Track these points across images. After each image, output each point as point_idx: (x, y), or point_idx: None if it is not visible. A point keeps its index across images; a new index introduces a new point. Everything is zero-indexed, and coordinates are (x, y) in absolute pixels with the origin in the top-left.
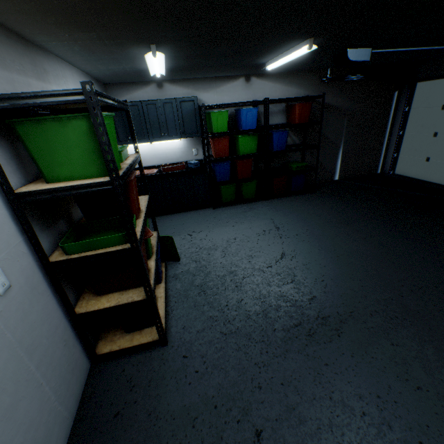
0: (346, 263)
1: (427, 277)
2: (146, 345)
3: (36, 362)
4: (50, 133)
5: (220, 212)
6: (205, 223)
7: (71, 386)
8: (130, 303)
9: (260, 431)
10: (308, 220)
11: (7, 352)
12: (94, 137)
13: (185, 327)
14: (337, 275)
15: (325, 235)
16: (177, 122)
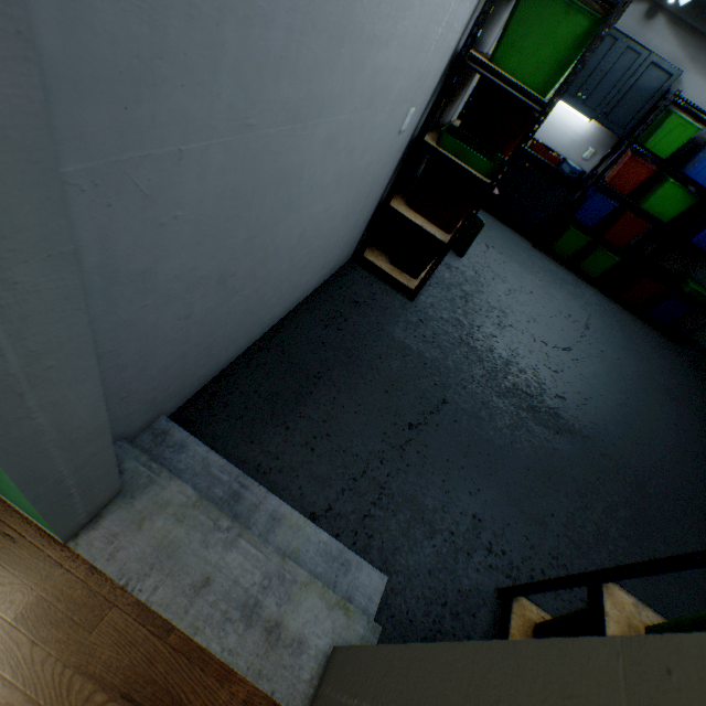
0: (626, 415)
1: (697, 500)
2: (399, 285)
3: (361, 207)
4: (546, 13)
5: (537, 257)
6: (512, 251)
7: (344, 254)
8: (430, 235)
9: (446, 402)
10: (631, 354)
11: (370, 179)
12: (576, 46)
13: (433, 306)
14: (604, 411)
15: (633, 381)
16: (615, 92)
